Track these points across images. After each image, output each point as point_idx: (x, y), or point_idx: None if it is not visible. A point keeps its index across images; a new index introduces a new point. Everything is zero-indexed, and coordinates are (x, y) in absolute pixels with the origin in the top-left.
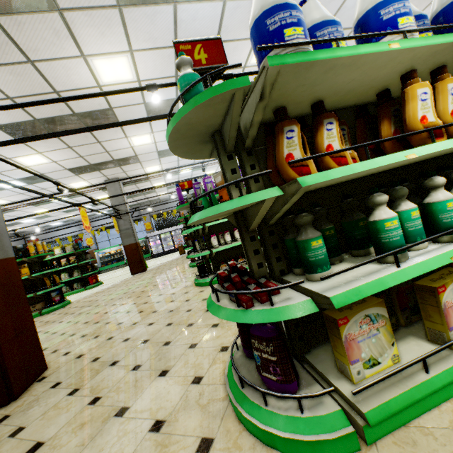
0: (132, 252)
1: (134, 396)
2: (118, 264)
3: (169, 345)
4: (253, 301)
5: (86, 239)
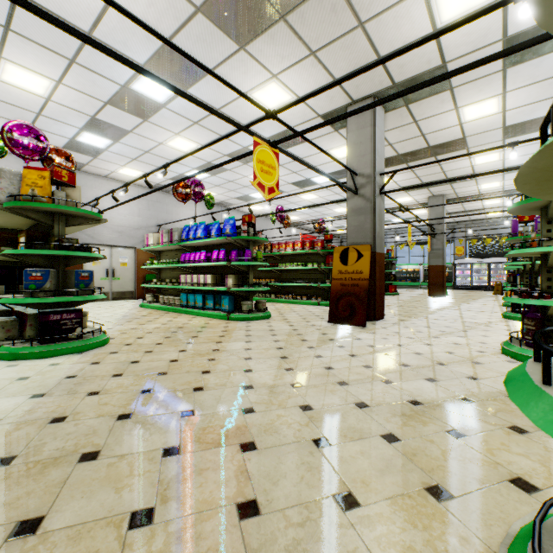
0: (436, 274)
1: (441, 336)
2: (411, 284)
3: (465, 331)
4: (528, 297)
5: None
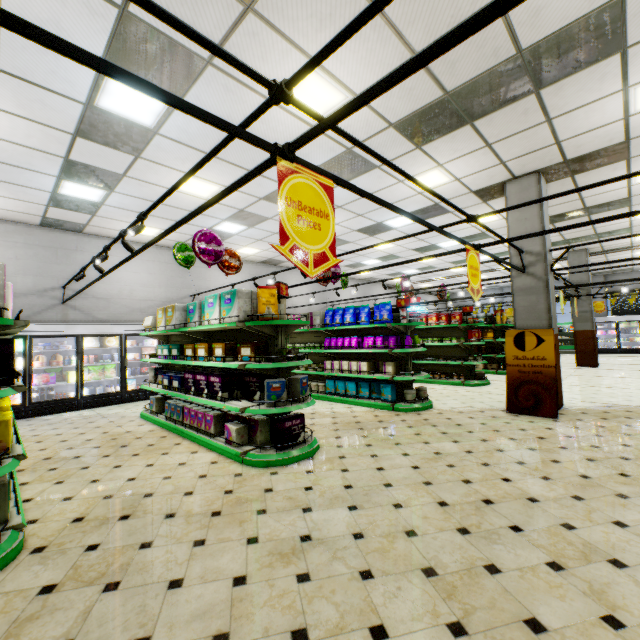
0: (584, 340)
1: None
2: None
3: None
4: None
5: (505, 310)
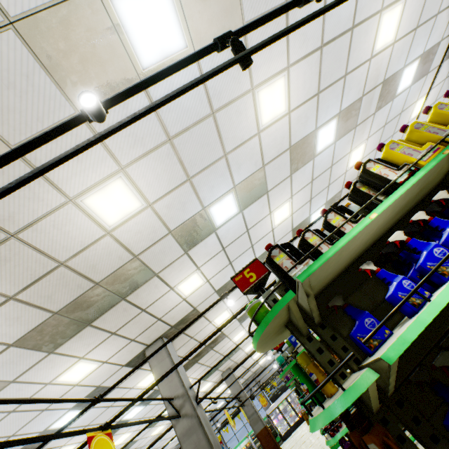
0: (265, 439)
1: None
2: None
3: None
4: (334, 432)
5: None
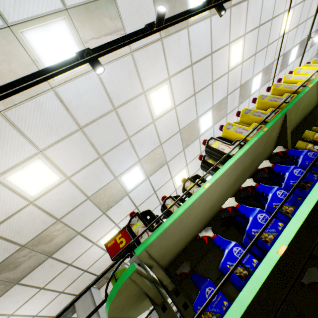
0: None
1: None
2: None
3: None
4: None
5: None
